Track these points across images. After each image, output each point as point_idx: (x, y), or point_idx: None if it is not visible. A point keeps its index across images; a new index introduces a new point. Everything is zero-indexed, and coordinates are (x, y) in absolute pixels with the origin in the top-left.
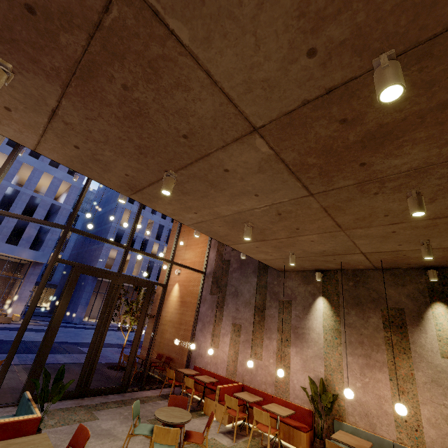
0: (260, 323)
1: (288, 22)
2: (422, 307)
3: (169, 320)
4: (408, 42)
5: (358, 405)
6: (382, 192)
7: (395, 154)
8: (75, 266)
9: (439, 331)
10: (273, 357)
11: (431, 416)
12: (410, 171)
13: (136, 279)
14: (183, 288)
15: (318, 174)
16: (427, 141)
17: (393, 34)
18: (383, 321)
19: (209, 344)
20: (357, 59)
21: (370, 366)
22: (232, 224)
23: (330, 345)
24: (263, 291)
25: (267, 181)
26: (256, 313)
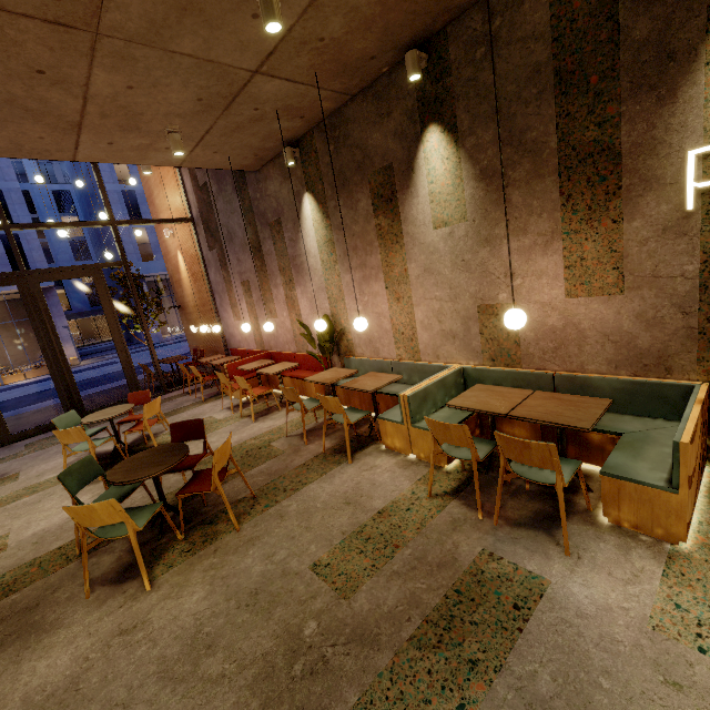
0: (262, 268)
1: None
2: (412, 148)
3: (193, 306)
4: None
5: (363, 333)
6: None
7: None
8: None
9: (432, 184)
10: (285, 309)
11: (424, 317)
12: None
13: (59, 271)
14: (186, 256)
15: None
16: None
17: None
18: (373, 200)
19: (233, 319)
20: None
21: (367, 278)
22: None
23: (328, 267)
24: (251, 218)
25: None
26: (255, 257)
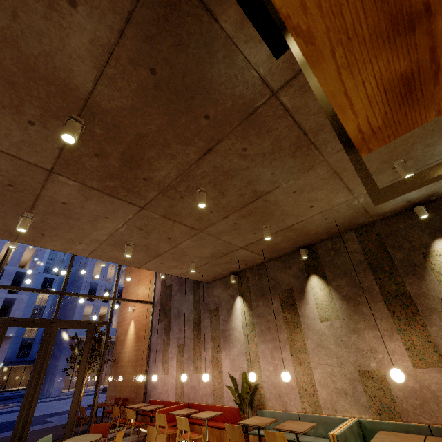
0: (198, 336)
1: (1, 111)
2: (303, 283)
3: (127, 361)
4: (75, 109)
5: (273, 388)
6: (184, 196)
7: (155, 168)
8: (2, 321)
9: (316, 299)
10: (209, 366)
11: (321, 377)
12: (179, 177)
13: (73, 322)
14: (138, 324)
15: (127, 192)
16: (161, 157)
17: (63, 107)
18: (281, 304)
19: (161, 373)
20: (60, 121)
21: (277, 348)
22: (118, 246)
23: (249, 339)
24: (198, 305)
25: (101, 205)
26: (194, 328)
